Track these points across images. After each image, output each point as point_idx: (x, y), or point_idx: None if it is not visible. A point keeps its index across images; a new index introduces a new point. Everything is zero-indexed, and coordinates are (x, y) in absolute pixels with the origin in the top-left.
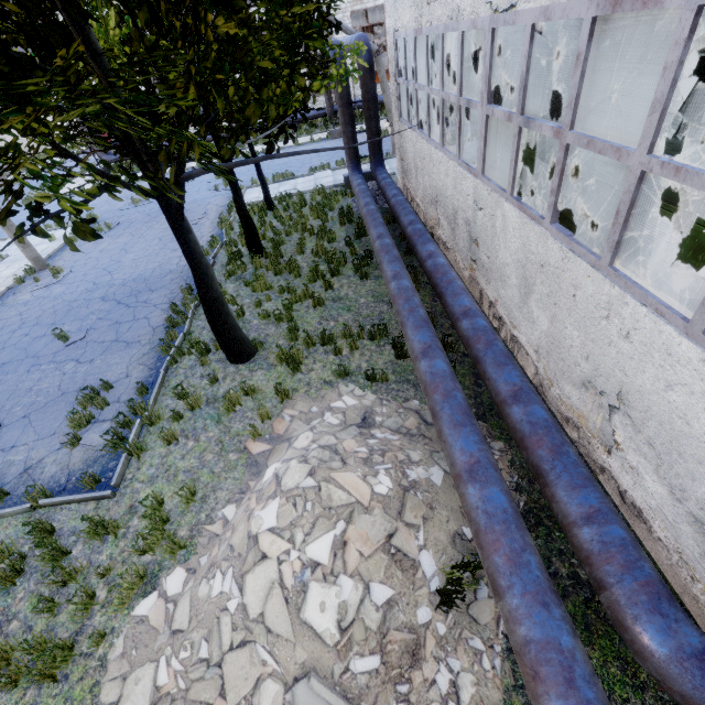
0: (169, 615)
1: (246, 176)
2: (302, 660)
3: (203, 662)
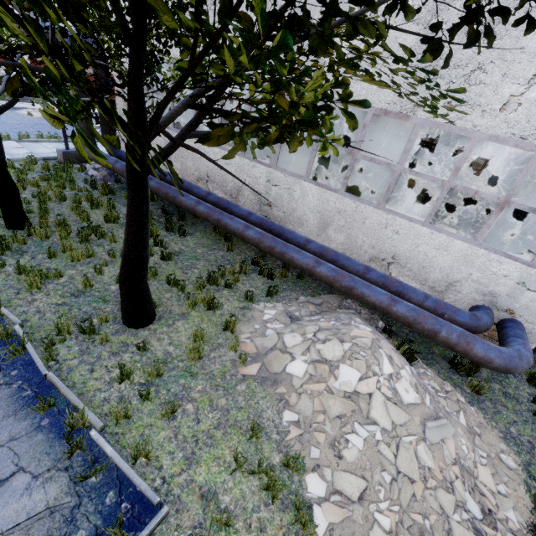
0: (341, 501)
1: None
2: (419, 421)
3: (392, 483)
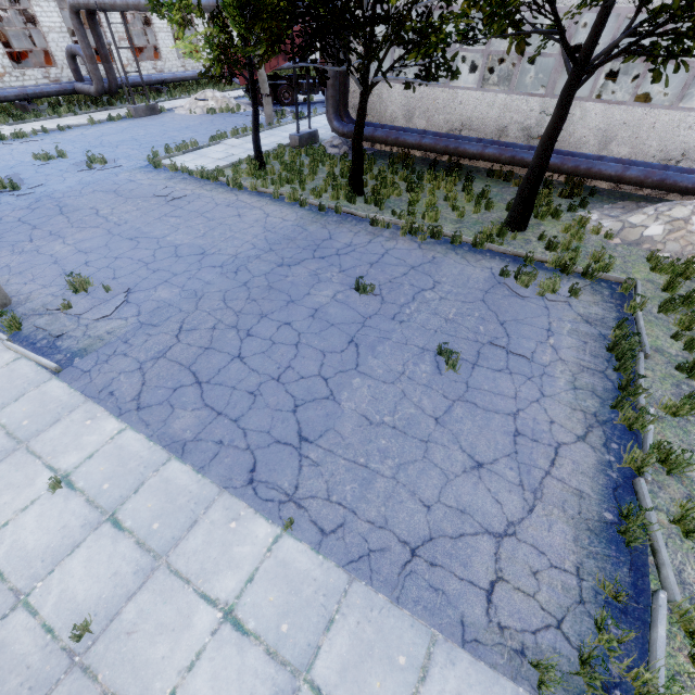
0: None
1: (103, 153)
2: None
3: None
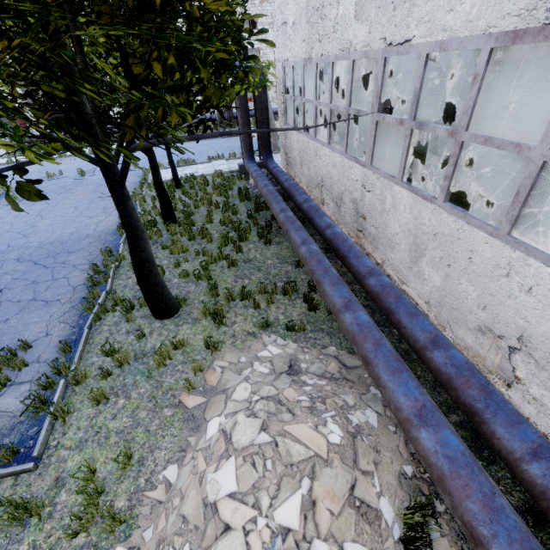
0: None
1: None
2: None
3: None
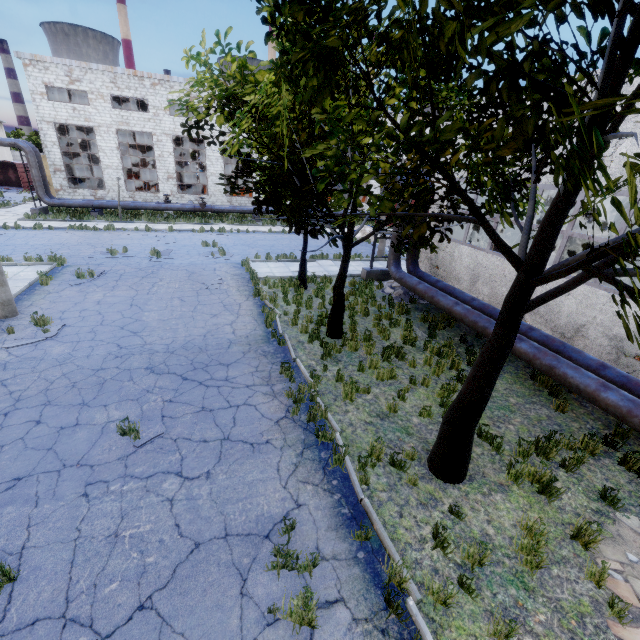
0: None
1: (237, 250)
2: None
3: None
